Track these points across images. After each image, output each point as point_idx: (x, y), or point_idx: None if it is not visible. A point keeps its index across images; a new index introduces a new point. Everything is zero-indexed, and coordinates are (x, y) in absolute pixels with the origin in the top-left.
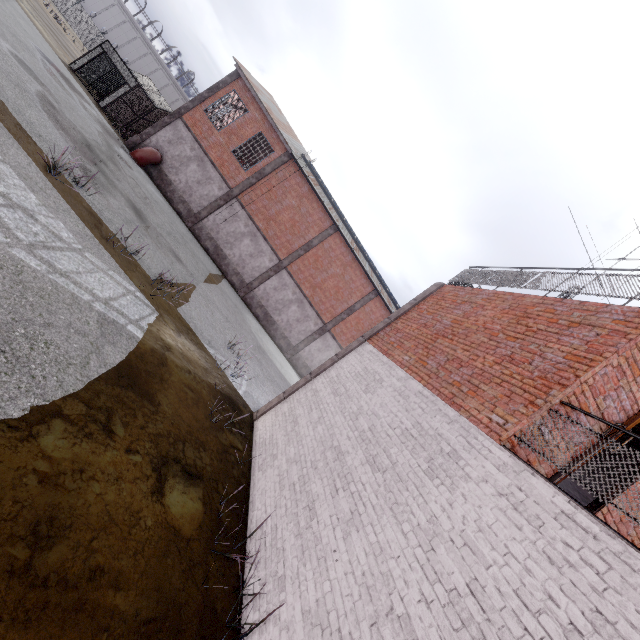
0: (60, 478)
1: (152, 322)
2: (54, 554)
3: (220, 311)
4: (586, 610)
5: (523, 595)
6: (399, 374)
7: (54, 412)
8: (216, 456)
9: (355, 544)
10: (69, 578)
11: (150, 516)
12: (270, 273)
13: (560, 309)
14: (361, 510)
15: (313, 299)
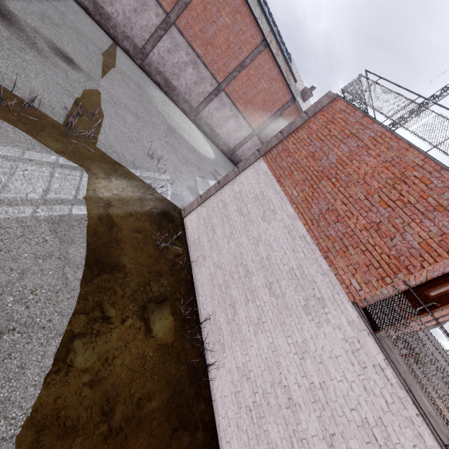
0: (98, 375)
1: (86, 185)
2: (118, 414)
3: (129, 109)
4: (375, 416)
5: (346, 399)
6: (289, 210)
7: (70, 337)
8: (169, 274)
9: (261, 340)
10: (129, 416)
11: (150, 350)
12: (160, 33)
13: (435, 182)
14: (263, 320)
15: (206, 59)
